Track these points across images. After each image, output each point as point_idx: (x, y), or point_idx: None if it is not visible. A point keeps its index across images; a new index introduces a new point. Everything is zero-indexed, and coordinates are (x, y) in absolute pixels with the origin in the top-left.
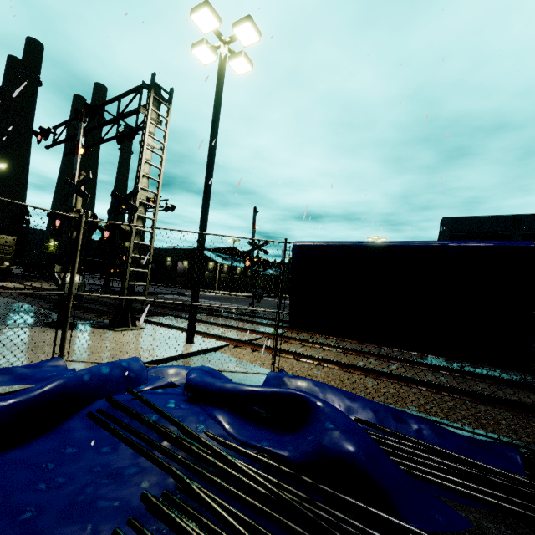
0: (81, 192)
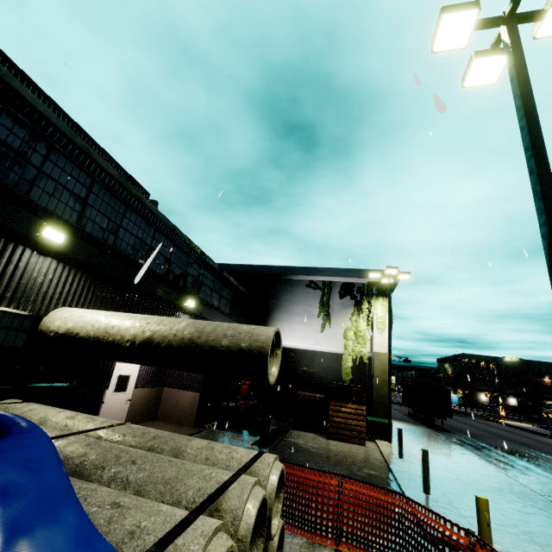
0: (495, 389)
